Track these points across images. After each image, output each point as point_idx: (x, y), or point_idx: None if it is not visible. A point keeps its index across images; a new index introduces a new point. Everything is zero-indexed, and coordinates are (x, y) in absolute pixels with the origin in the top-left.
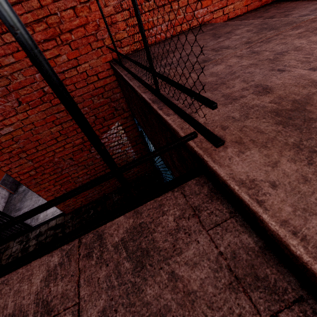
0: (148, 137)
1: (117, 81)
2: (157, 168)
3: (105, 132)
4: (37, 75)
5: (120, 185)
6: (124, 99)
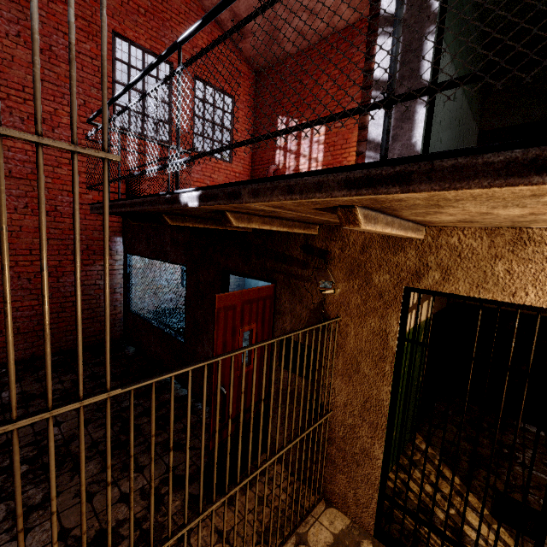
0: (148, 255)
1: (122, 228)
2: (135, 313)
3: (88, 265)
4: (60, 197)
5: (65, 347)
6: (122, 244)
